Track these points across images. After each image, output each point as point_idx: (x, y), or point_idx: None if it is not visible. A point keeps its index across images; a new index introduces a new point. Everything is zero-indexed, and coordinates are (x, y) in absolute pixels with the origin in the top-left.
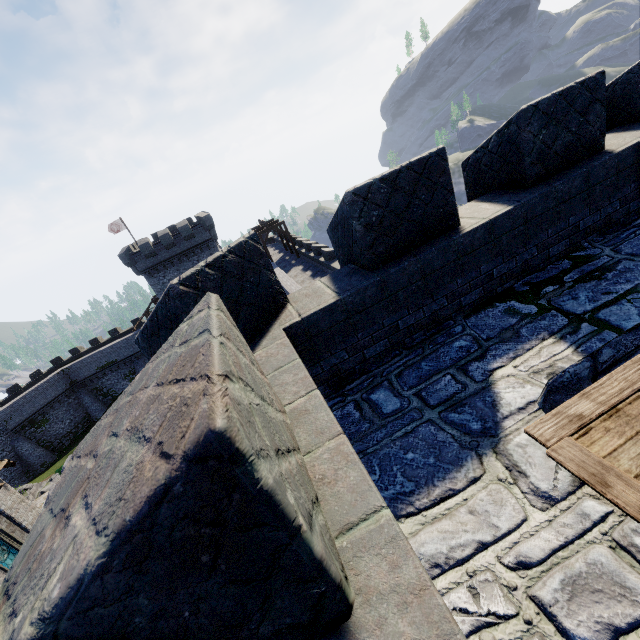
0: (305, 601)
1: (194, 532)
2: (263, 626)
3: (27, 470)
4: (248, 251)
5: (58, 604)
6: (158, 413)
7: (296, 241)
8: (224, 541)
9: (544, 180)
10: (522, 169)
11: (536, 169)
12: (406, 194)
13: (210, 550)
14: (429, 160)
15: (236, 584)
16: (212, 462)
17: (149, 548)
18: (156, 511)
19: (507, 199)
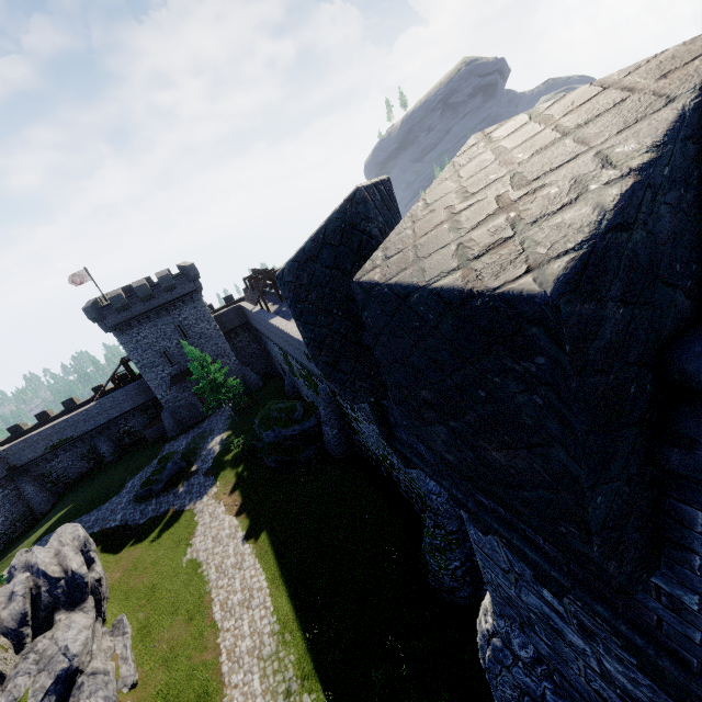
0: None
1: None
2: None
3: None
4: (388, 190)
5: (667, 134)
6: (595, 107)
7: None
8: None
9: None
10: None
11: None
12: None
13: None
14: None
15: None
16: None
17: None
18: None
19: None
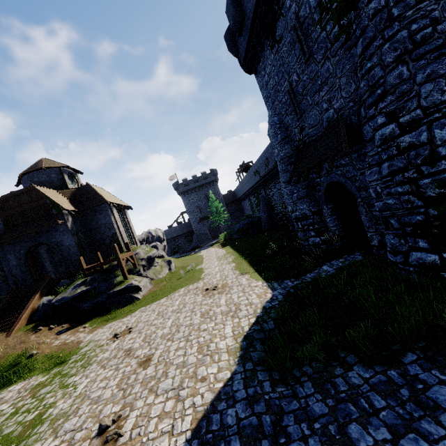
0: None
1: None
2: None
3: None
4: None
5: None
6: None
7: None
8: None
9: None
10: None
11: None
12: None
13: None
14: None
15: None
16: None
17: None
18: None
19: None
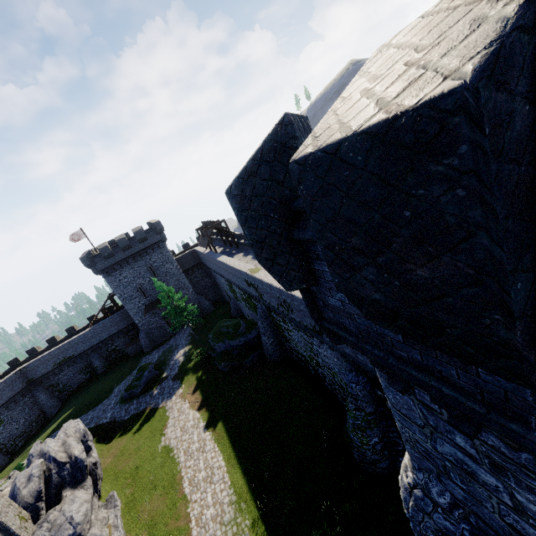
0: None
1: None
2: None
3: None
4: (307, 124)
5: None
6: None
7: (235, 235)
8: None
9: None
10: None
11: None
12: None
13: None
14: None
15: None
16: None
17: None
18: None
19: None
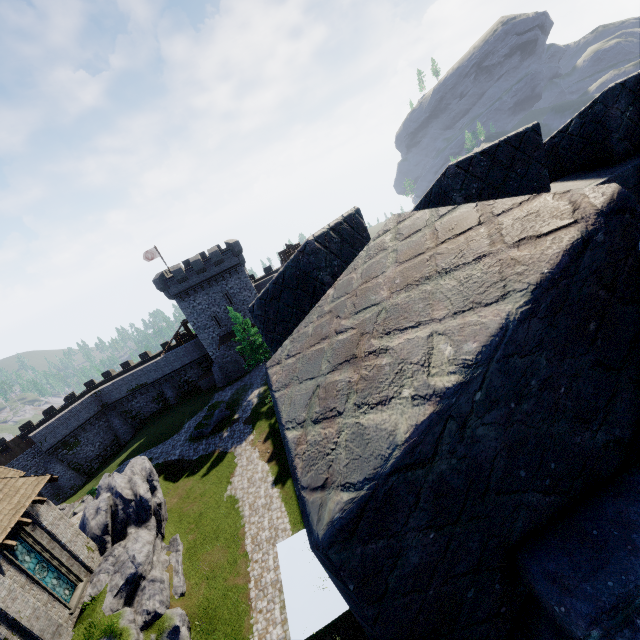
0: (633, 412)
1: (594, 292)
2: (600, 431)
3: (57, 493)
4: (355, 223)
5: (482, 351)
6: (461, 251)
7: None
8: (608, 311)
9: (631, 156)
10: (608, 146)
11: (623, 145)
12: (503, 167)
13: (597, 318)
14: (525, 135)
15: (599, 368)
16: (627, 215)
17: (564, 299)
18: (579, 258)
19: (595, 175)
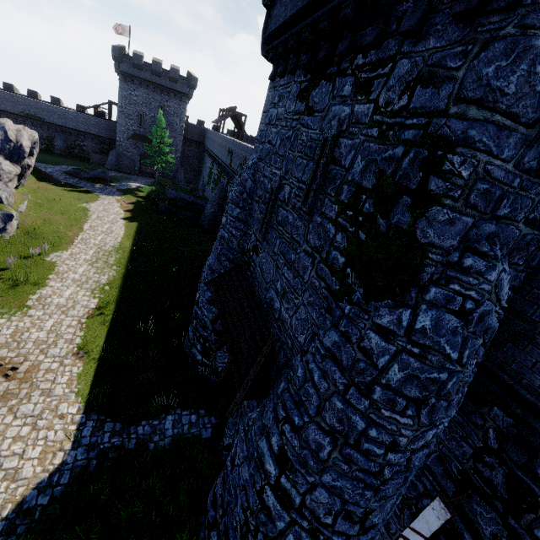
0: None
1: None
2: None
3: None
4: None
5: None
6: None
7: (245, 135)
8: None
9: None
10: None
11: None
12: None
13: None
14: None
15: None
16: None
17: None
18: None
19: None
